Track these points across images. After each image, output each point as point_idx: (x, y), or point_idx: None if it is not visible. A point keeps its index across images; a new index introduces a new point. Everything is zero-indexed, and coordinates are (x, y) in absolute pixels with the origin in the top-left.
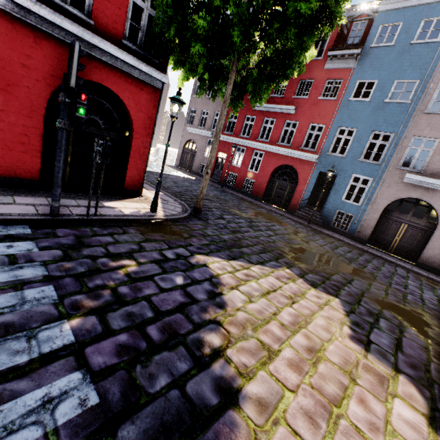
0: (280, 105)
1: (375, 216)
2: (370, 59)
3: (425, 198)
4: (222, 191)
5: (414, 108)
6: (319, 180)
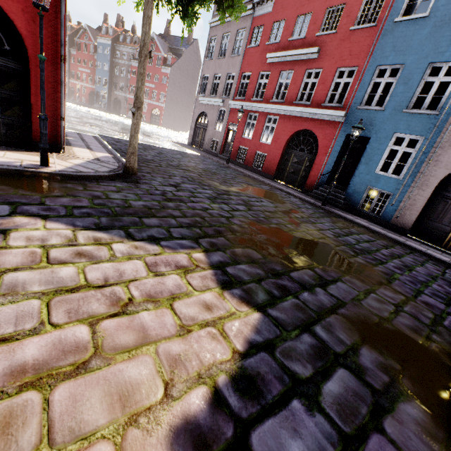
0: (299, 50)
1: (423, 194)
2: None
3: None
4: (224, 167)
5: None
6: (346, 147)
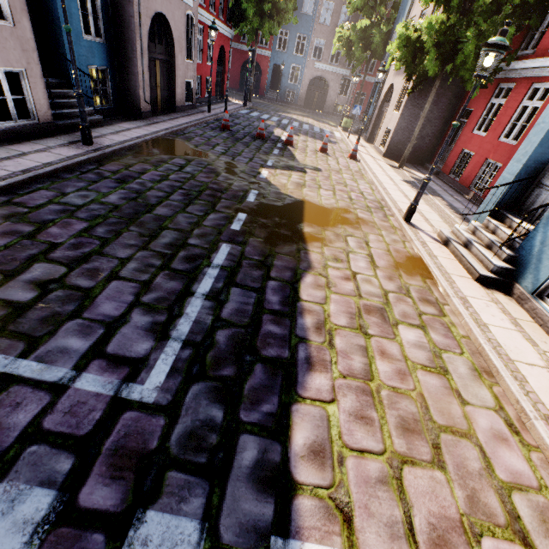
0: None
1: (305, 90)
2: None
3: (323, 76)
4: None
5: (314, 20)
6: (273, 70)
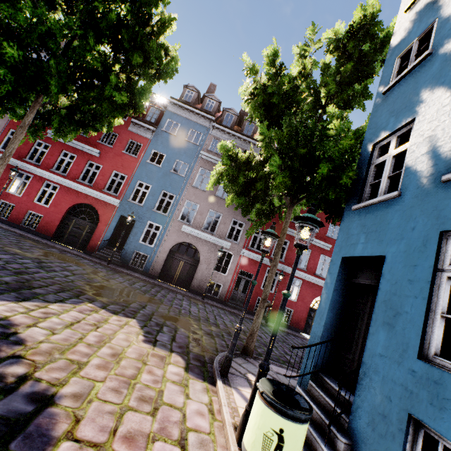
0: (83, 144)
1: (164, 256)
2: (162, 138)
3: (193, 242)
4: None
5: (187, 181)
6: (120, 223)
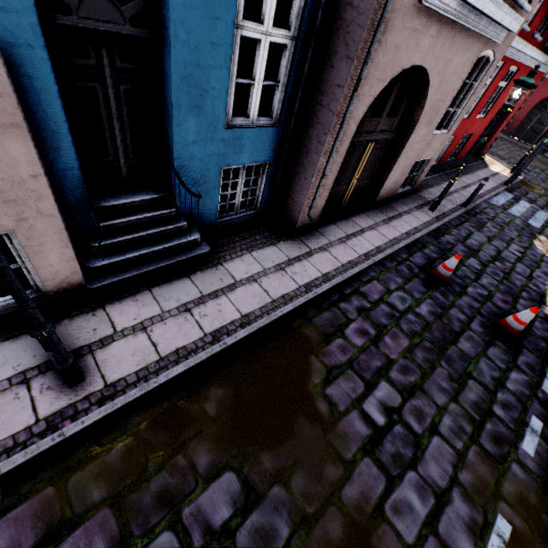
0: None
1: None
2: None
3: None
4: None
5: None
6: None
